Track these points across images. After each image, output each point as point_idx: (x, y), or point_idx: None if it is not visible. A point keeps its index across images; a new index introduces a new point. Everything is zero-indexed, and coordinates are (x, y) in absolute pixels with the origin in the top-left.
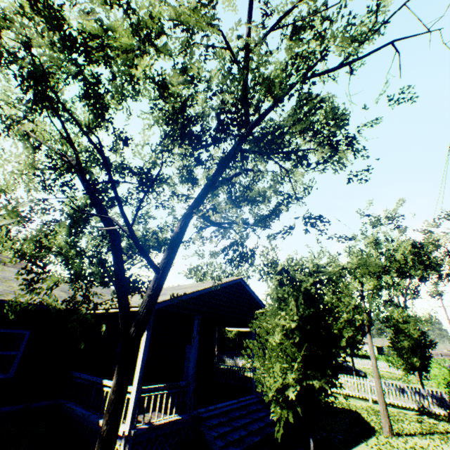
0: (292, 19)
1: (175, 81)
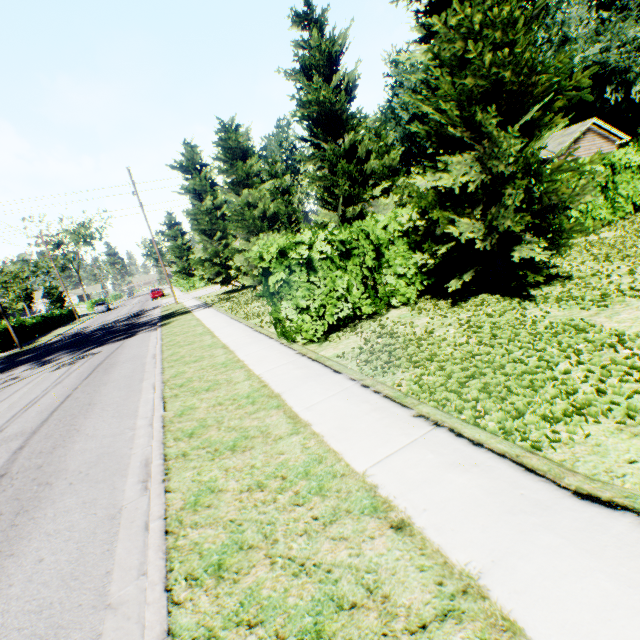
0: None
1: None
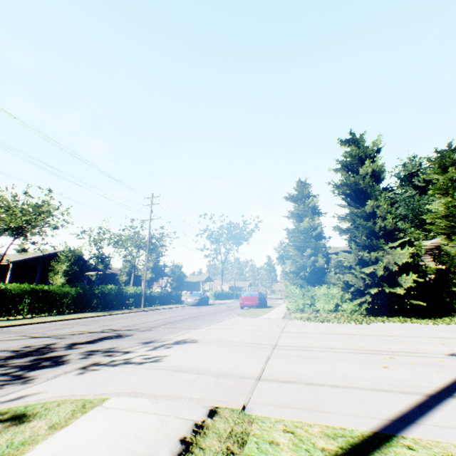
0: (24, 220)
1: (3, 224)
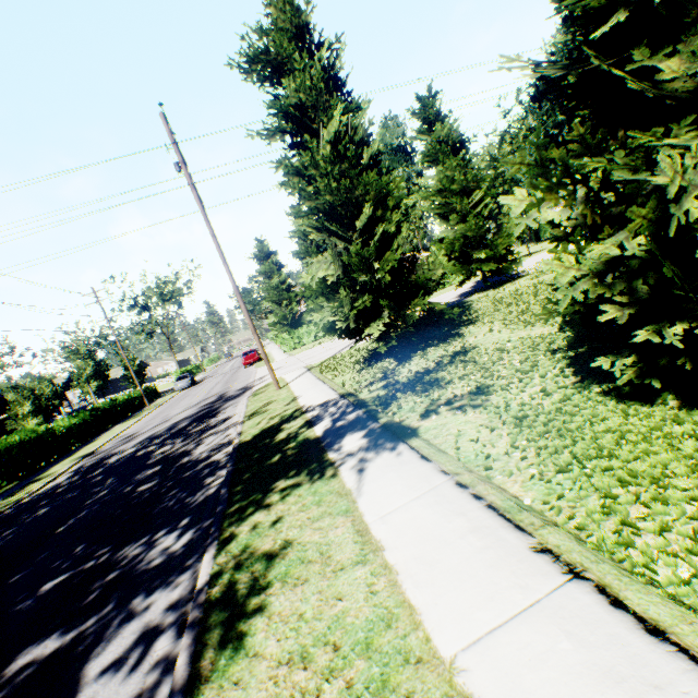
0: None
1: None
